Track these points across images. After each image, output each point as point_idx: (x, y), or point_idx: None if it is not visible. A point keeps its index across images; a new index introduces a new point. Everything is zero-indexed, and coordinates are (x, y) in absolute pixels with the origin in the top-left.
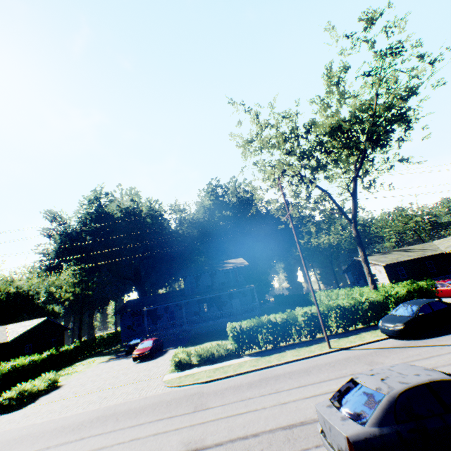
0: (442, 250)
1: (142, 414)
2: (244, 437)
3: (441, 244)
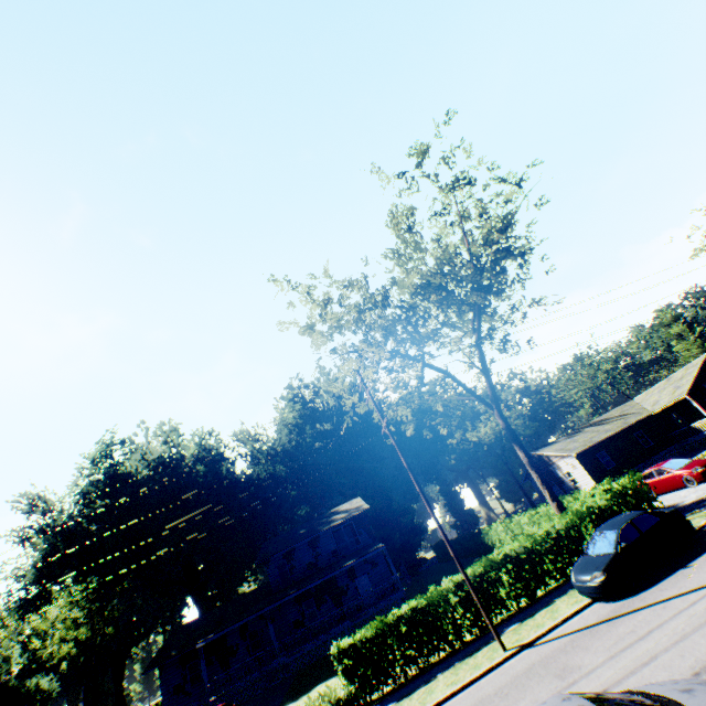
0: (648, 410)
1: None
2: None
3: (645, 401)
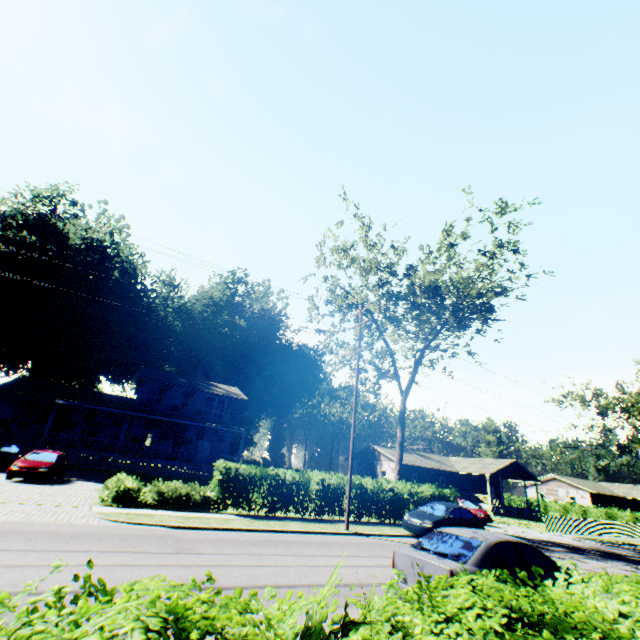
0: (458, 469)
1: (79, 540)
2: (277, 586)
3: (458, 463)
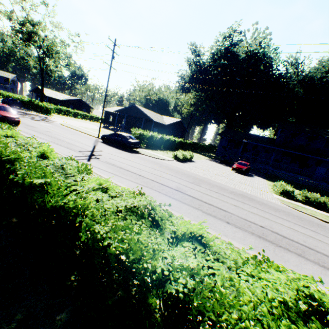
0: None
1: (279, 212)
2: None
3: None
